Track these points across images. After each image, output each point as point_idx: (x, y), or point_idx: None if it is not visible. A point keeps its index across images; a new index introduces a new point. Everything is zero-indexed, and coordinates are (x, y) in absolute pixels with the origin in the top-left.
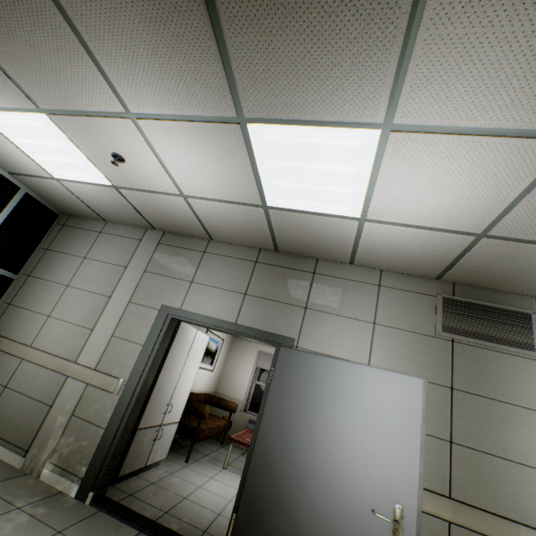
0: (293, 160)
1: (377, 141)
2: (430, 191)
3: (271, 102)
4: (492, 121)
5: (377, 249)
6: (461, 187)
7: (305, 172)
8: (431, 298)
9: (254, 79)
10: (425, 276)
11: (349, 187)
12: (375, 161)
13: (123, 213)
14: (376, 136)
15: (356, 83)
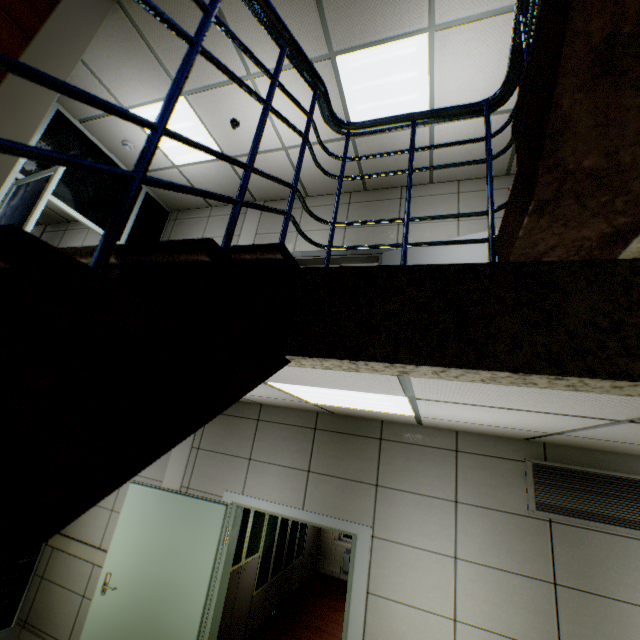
0: (371, 80)
1: (427, 43)
2: (475, 76)
3: (352, 34)
4: (497, 3)
5: (449, 155)
6: (495, 65)
7: (380, 89)
8: (504, 191)
9: (339, 19)
10: (496, 175)
11: (415, 92)
12: (430, 61)
13: (229, 189)
14: (426, 40)
15: (405, 2)
